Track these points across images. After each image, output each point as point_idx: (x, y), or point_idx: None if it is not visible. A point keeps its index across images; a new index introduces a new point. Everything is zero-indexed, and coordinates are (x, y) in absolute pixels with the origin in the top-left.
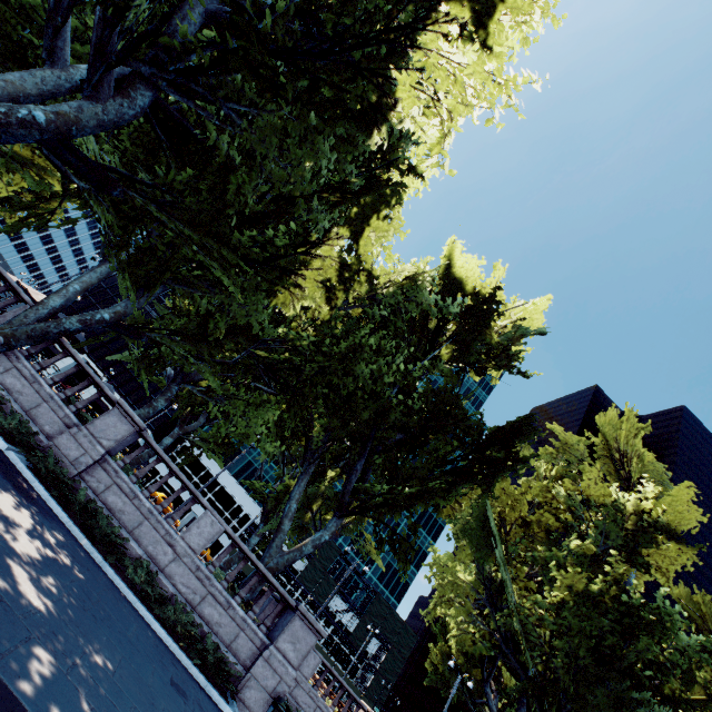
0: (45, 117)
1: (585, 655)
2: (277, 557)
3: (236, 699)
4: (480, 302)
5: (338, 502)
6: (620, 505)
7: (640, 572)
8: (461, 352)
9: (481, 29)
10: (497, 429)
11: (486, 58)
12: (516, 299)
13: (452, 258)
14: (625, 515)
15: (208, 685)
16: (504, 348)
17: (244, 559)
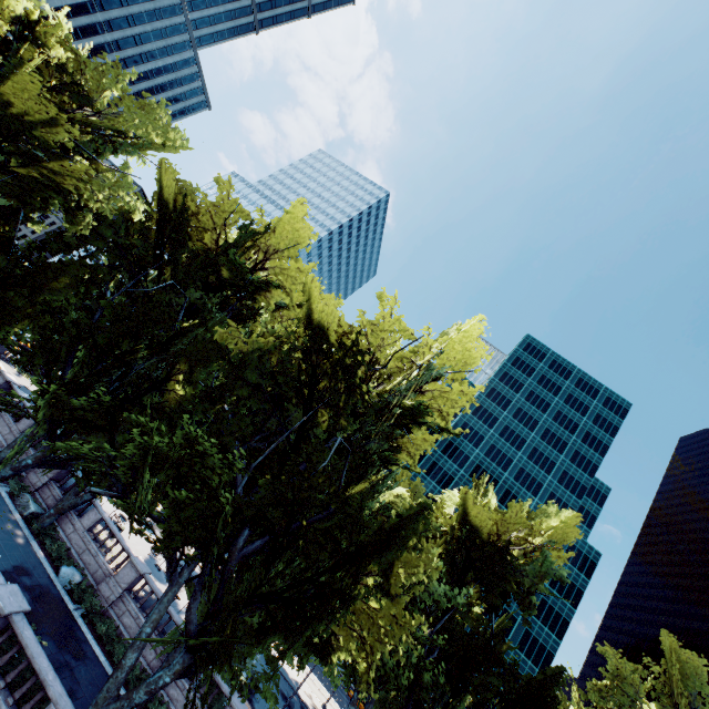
0: (170, 678)
1: None
2: None
3: None
4: (496, 551)
5: None
6: None
7: None
8: (487, 593)
9: (385, 582)
10: (528, 682)
11: (390, 606)
12: (542, 521)
13: (466, 507)
14: None
15: None
16: (524, 599)
17: None
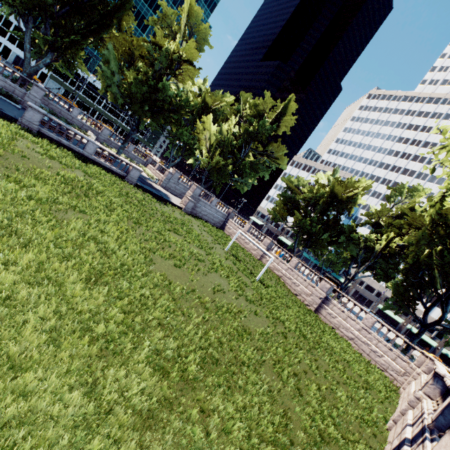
0: None
1: (140, 100)
2: (29, 69)
3: (23, 106)
4: None
5: (48, 45)
6: (169, 49)
7: (184, 78)
8: None
9: None
10: (114, 6)
11: None
12: None
13: None
14: (170, 54)
15: (5, 98)
16: None
17: (4, 66)
